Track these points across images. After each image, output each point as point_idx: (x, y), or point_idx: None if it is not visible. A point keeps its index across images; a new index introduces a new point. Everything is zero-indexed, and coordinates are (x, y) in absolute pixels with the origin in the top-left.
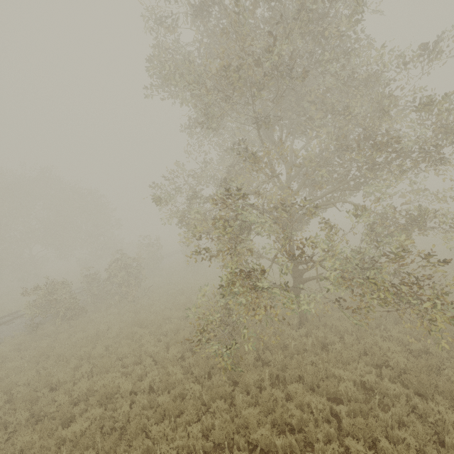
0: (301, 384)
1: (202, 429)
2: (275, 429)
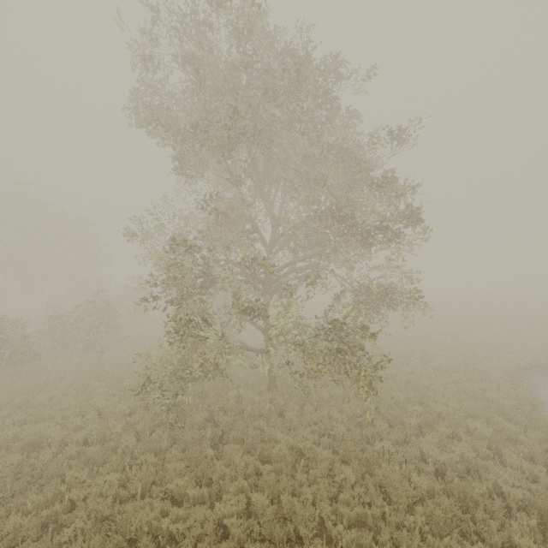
0: (237, 445)
1: (123, 480)
2: (193, 482)
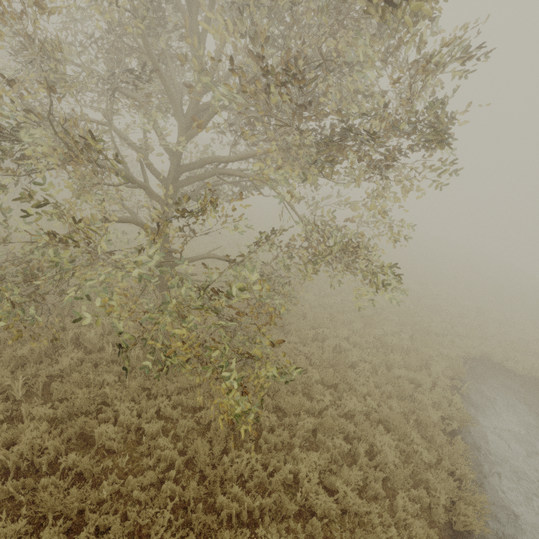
0: (51, 410)
1: None
2: None
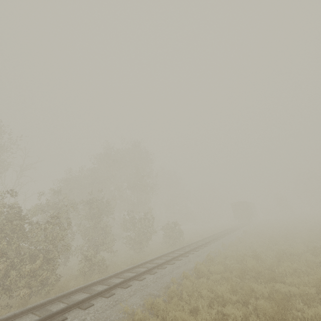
0: None
1: None
2: None
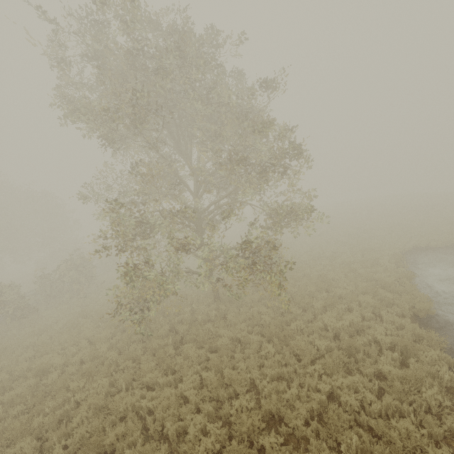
0: (192, 344)
1: (112, 382)
2: (162, 373)
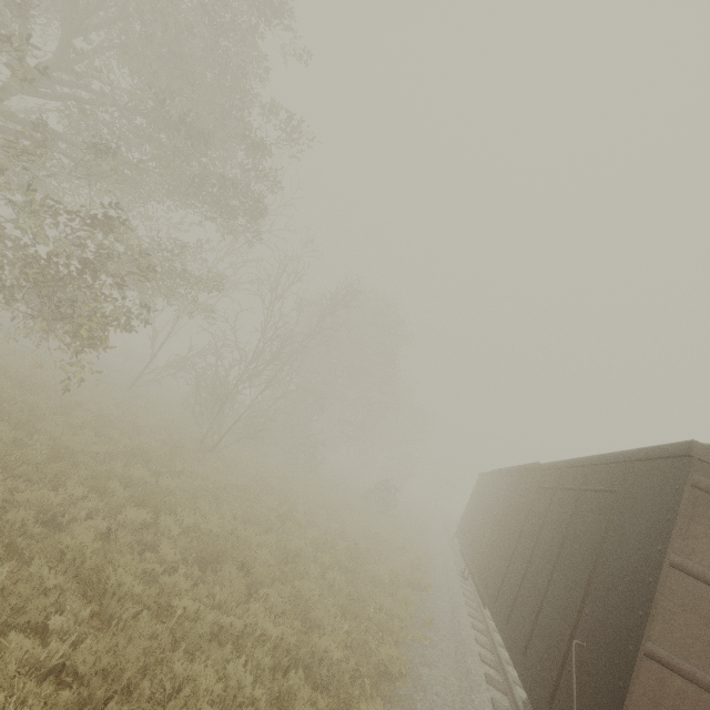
0: None
1: None
2: None
